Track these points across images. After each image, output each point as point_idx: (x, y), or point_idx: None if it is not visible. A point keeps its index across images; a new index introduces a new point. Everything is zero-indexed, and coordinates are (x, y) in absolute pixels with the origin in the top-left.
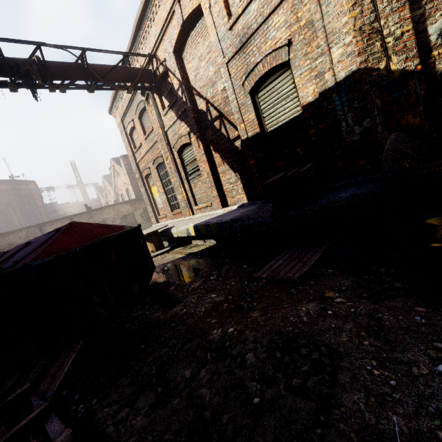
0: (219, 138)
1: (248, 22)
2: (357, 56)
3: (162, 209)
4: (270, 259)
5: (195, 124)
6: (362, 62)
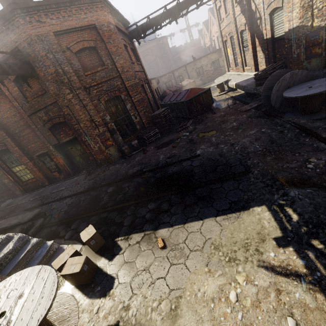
0: (258, 31)
1: None
2: (299, 20)
3: (231, 63)
4: (247, 104)
5: (247, 20)
6: (301, 22)
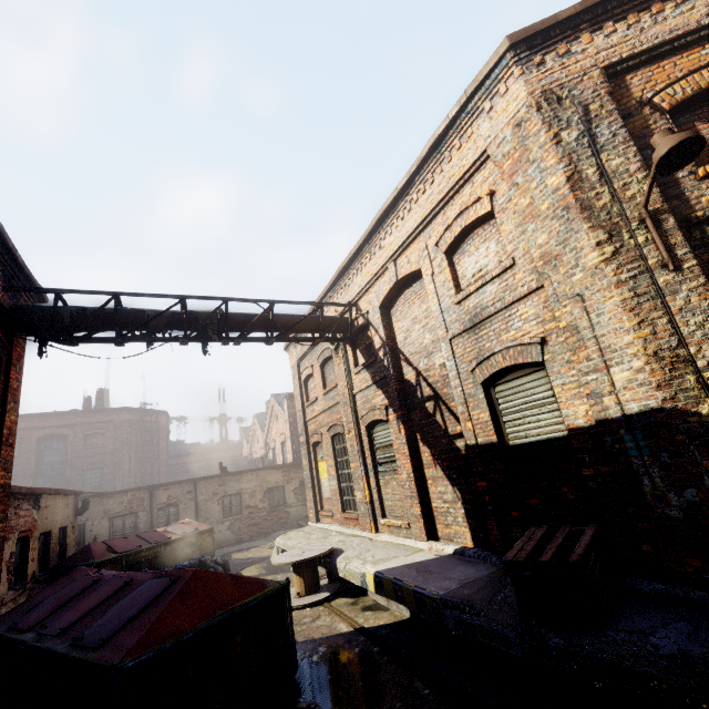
0: (431, 426)
1: (483, 302)
2: (656, 390)
3: (329, 501)
4: None
5: (397, 399)
6: (667, 399)
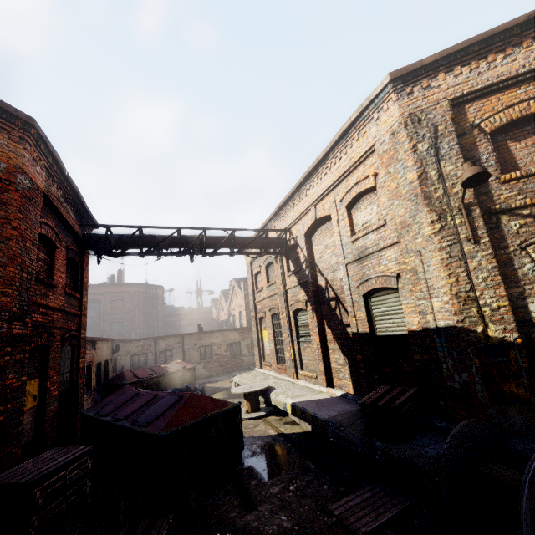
0: (333, 317)
1: (366, 244)
2: (453, 315)
3: (268, 356)
4: (351, 490)
5: (312, 297)
6: (459, 321)
